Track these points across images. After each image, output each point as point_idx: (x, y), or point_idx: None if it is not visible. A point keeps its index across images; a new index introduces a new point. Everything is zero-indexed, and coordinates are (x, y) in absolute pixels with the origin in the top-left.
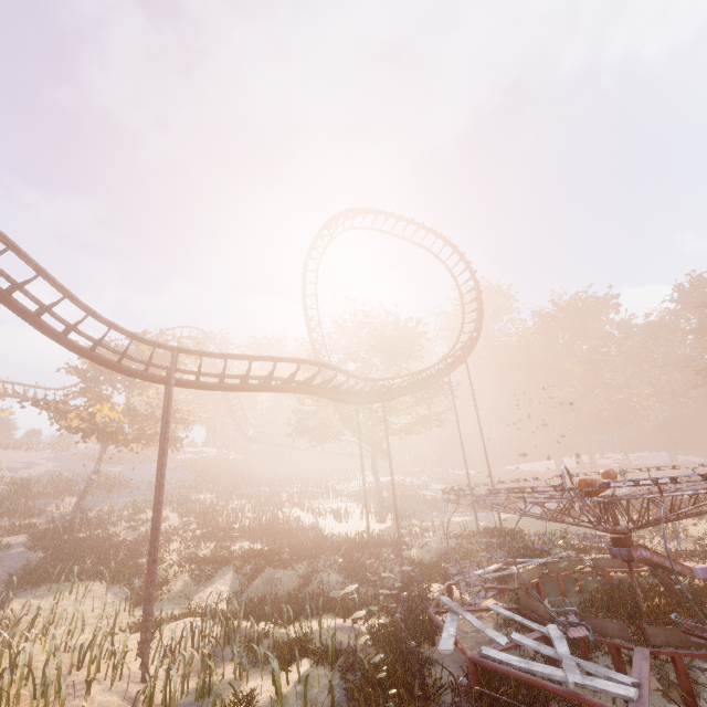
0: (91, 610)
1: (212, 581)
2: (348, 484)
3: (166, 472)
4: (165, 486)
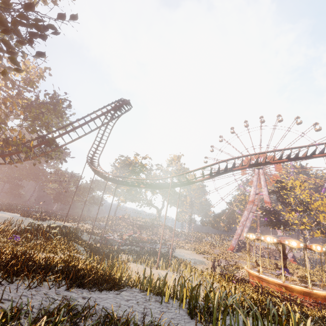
0: None
1: None
2: None
3: None
4: None
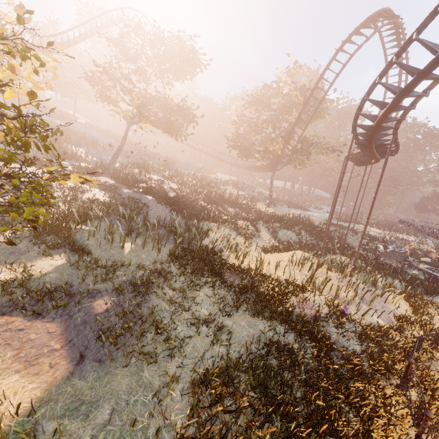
0: (232, 238)
1: (258, 230)
2: (214, 176)
3: (101, 136)
4: (123, 152)
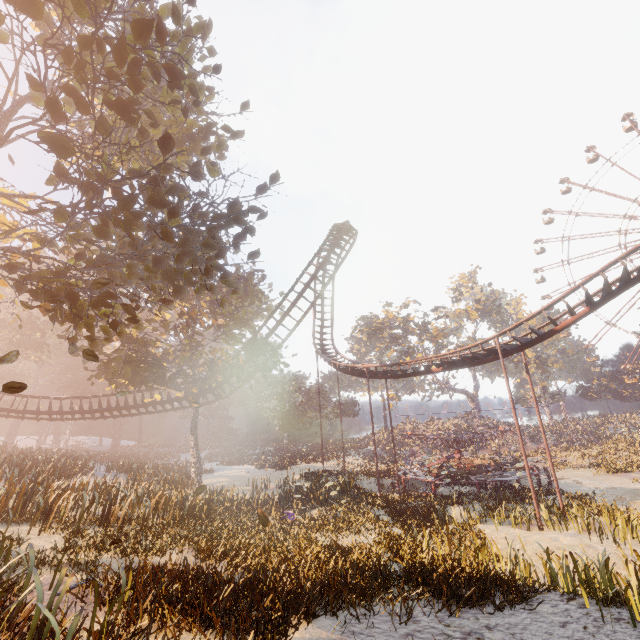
0: None
1: None
2: None
3: None
4: None
